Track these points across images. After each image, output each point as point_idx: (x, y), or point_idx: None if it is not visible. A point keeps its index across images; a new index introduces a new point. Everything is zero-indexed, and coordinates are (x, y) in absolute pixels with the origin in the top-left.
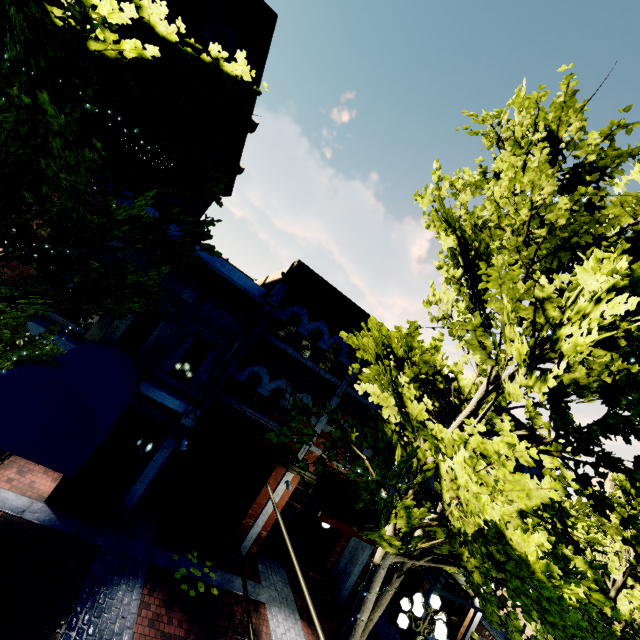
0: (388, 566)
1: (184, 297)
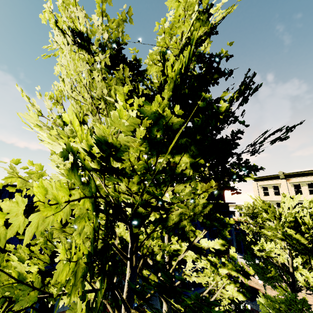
0: None
1: None
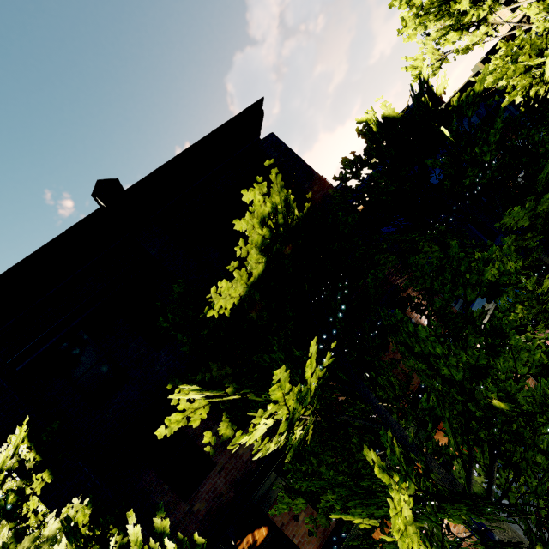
0: None
1: None
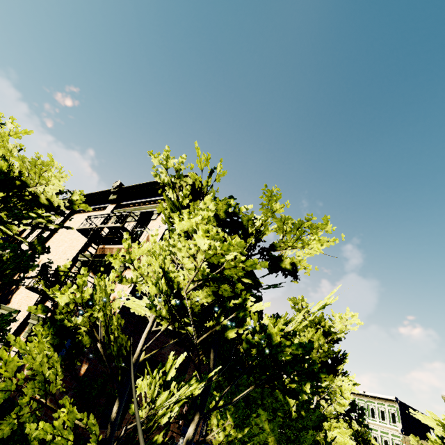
0: None
1: None
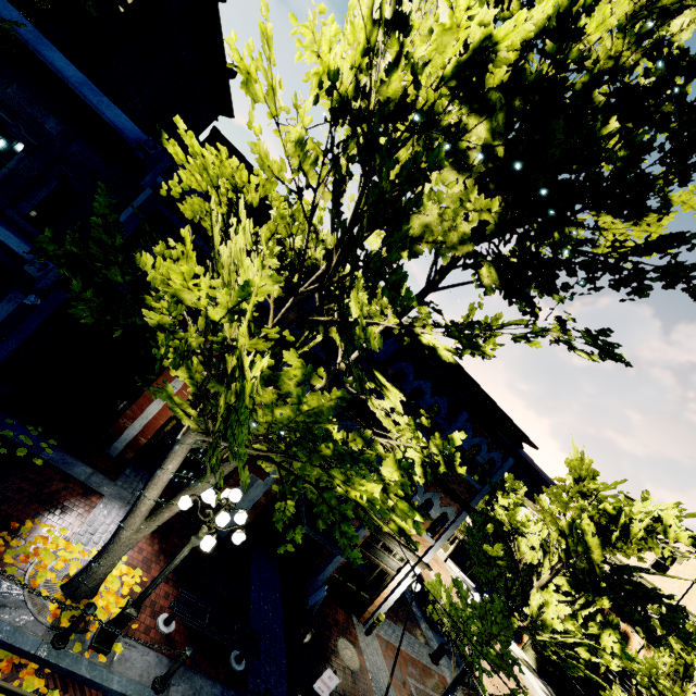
0: (189, 444)
1: (48, 128)
